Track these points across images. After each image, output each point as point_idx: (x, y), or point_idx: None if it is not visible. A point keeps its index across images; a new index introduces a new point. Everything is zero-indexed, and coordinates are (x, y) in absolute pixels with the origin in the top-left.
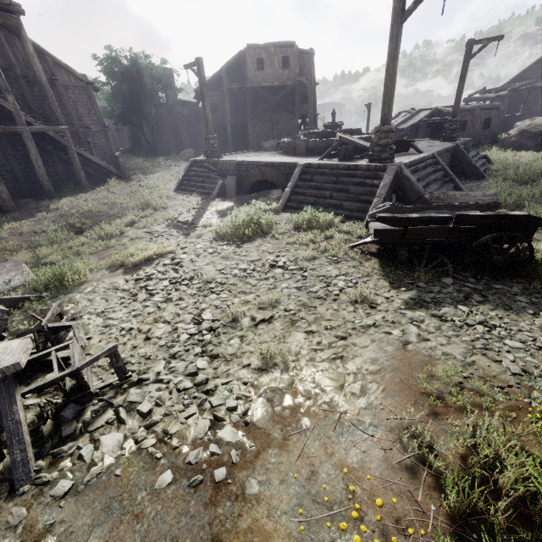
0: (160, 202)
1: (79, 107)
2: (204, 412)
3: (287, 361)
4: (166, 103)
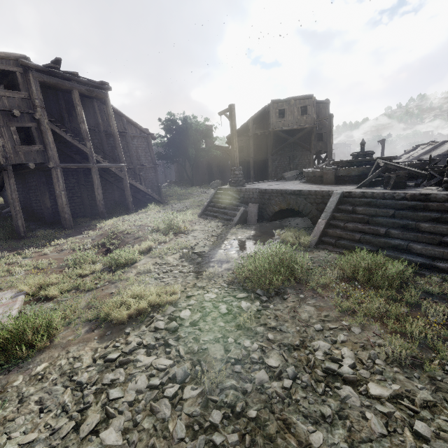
0: (182, 227)
1: (139, 151)
2: None
3: None
4: (204, 148)
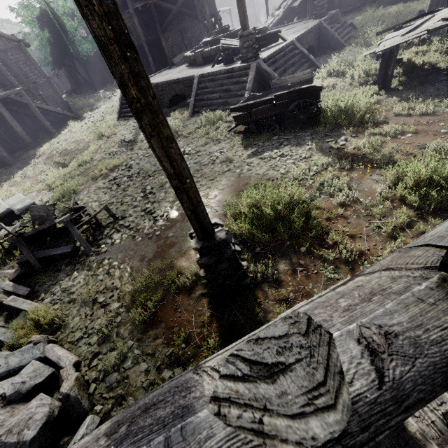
0: (110, 131)
1: (21, 67)
2: (151, 220)
3: None
4: (87, 37)
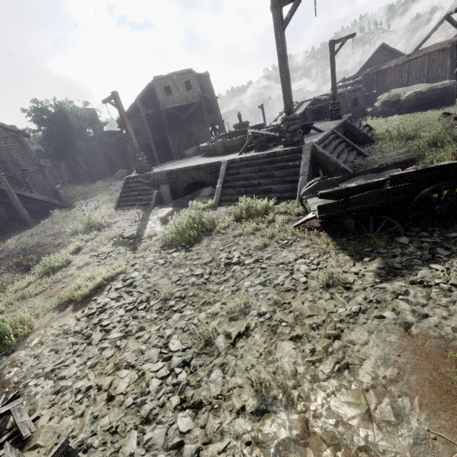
0: (103, 222)
1: (13, 154)
2: None
3: (286, 388)
4: (94, 136)
